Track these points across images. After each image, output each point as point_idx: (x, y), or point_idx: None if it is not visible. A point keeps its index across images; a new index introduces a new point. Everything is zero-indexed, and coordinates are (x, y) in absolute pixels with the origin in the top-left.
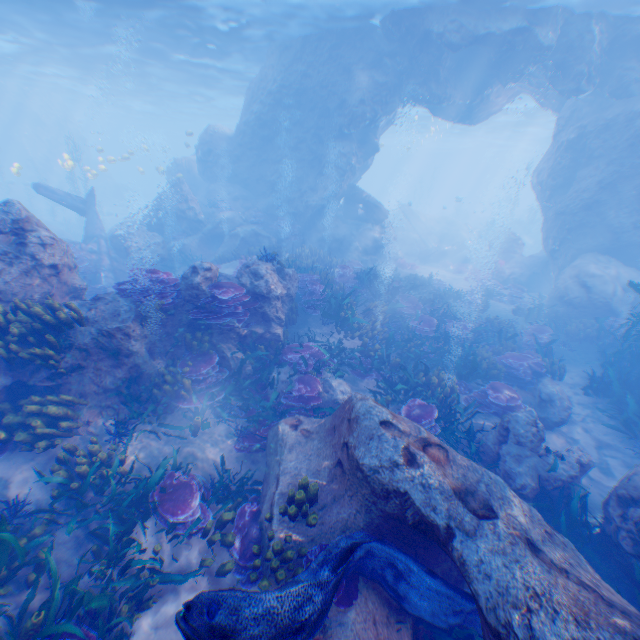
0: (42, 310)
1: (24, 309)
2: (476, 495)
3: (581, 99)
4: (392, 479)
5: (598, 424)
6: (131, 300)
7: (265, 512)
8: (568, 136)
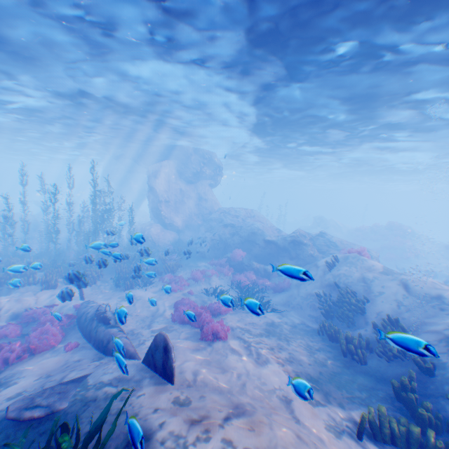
0: None
1: None
2: None
3: None
4: None
5: None
6: None
7: None
8: None
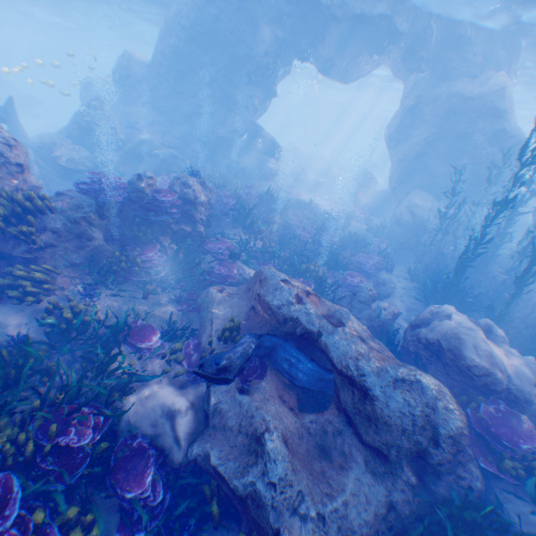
0: (22, 198)
1: (4, 196)
2: (335, 318)
3: (421, 76)
4: (288, 310)
5: (408, 297)
6: (90, 197)
7: (204, 341)
8: (410, 103)
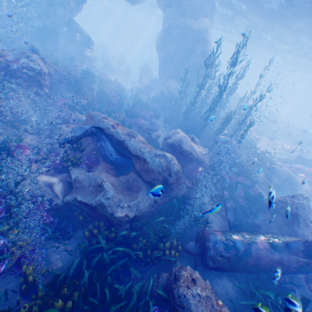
0: None
1: None
2: (131, 135)
3: (172, 11)
4: (108, 132)
5: (166, 131)
6: None
7: (62, 153)
8: (167, 27)
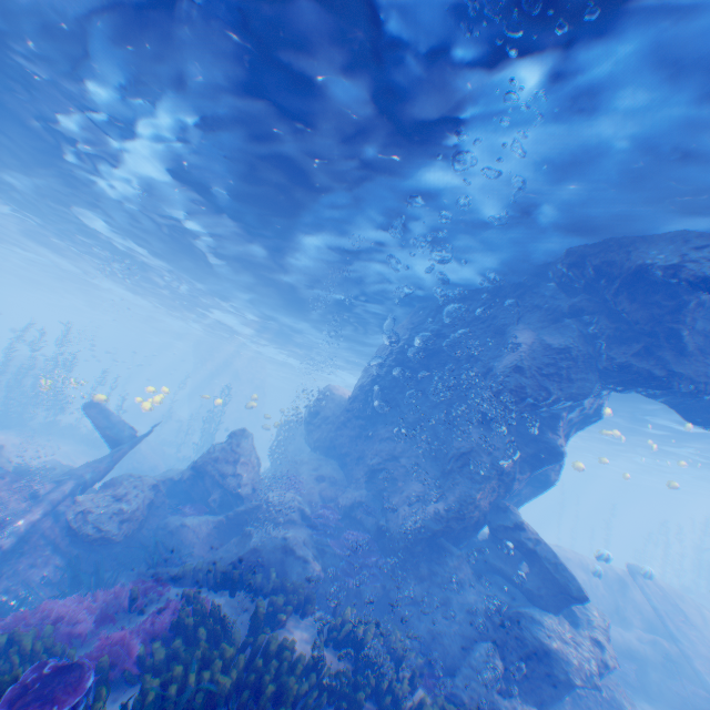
0: None
1: None
2: None
3: None
4: None
5: None
6: None
7: None
8: None
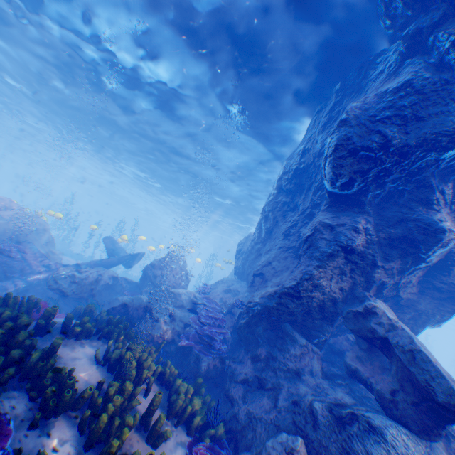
0: None
1: None
2: None
3: None
4: None
5: None
6: None
7: None
8: None
